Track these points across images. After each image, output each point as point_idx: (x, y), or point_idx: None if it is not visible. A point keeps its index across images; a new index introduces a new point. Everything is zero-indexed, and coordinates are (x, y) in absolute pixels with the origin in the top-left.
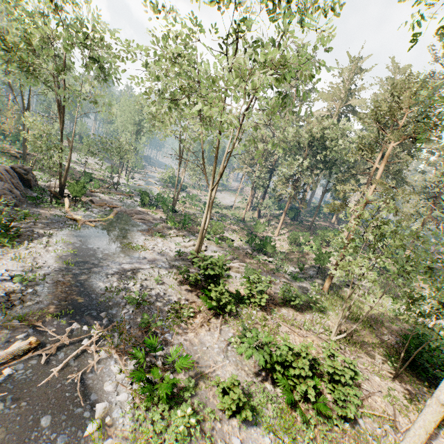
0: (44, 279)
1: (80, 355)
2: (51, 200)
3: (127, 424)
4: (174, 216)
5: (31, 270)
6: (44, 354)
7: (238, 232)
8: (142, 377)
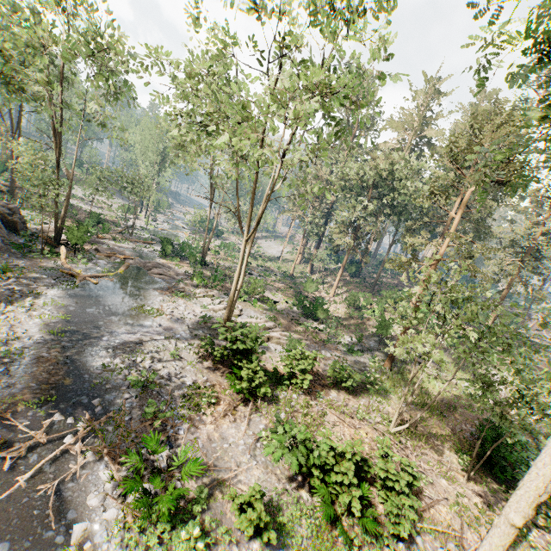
0: (22, 355)
1: (60, 457)
2: (43, 248)
3: (114, 550)
4: (203, 270)
5: (6, 343)
6: (10, 457)
7: (285, 291)
8: (137, 487)
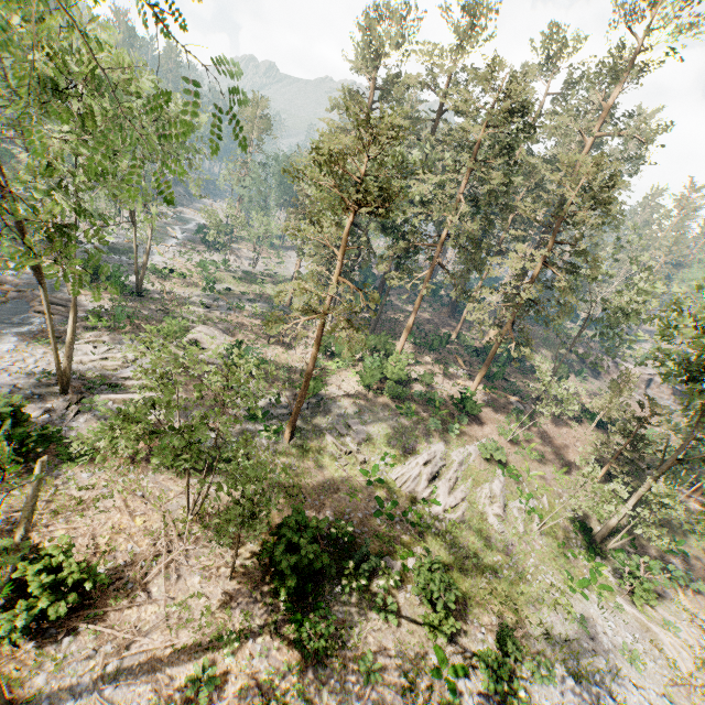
0: None
1: None
2: None
3: None
4: (136, 302)
5: None
6: None
7: (248, 330)
8: None
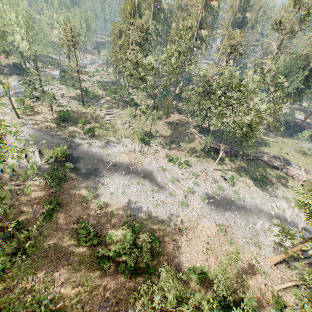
0: (0, 91)
1: None
2: (22, 73)
3: None
4: (71, 79)
5: None
6: None
7: (97, 87)
8: None
